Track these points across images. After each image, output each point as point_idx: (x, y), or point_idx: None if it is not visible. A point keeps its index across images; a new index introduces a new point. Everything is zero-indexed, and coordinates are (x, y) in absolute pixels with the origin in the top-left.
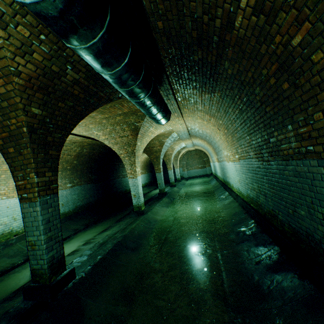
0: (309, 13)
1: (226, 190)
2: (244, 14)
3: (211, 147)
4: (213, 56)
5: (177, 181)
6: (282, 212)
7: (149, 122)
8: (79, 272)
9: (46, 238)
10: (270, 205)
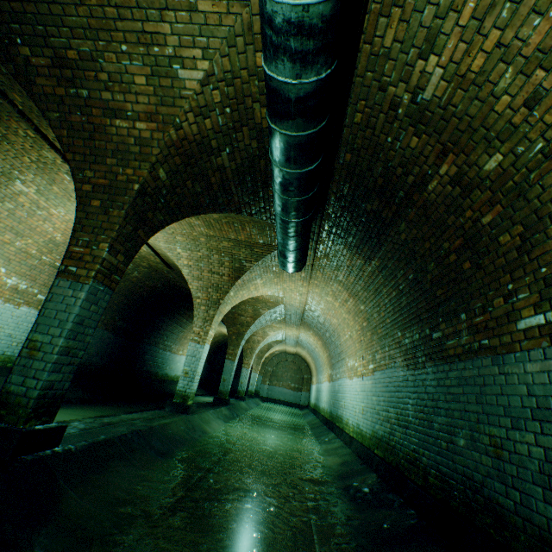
0: (501, 198)
1: (331, 430)
2: (441, 180)
3: (326, 353)
4: (390, 213)
5: (247, 395)
6: (429, 450)
7: (261, 269)
8: (64, 442)
9: (64, 346)
10: (411, 443)
